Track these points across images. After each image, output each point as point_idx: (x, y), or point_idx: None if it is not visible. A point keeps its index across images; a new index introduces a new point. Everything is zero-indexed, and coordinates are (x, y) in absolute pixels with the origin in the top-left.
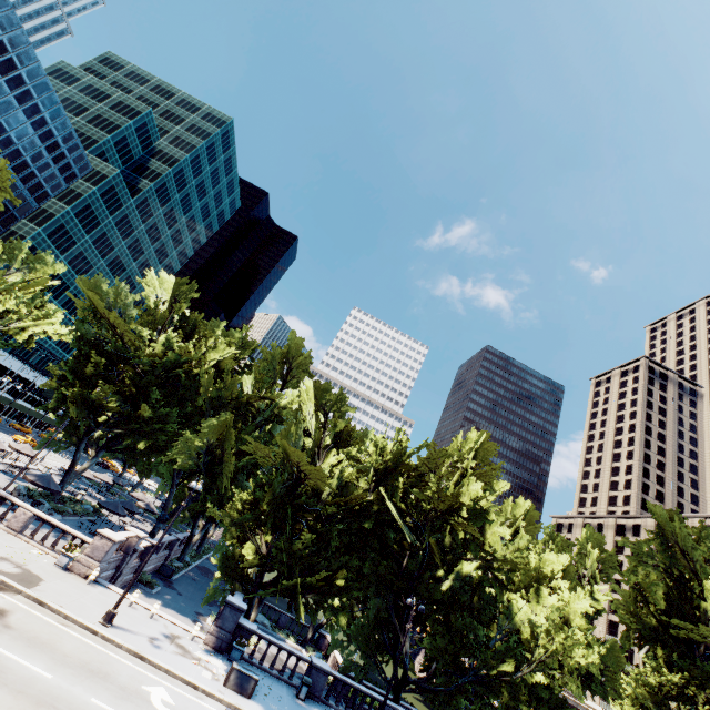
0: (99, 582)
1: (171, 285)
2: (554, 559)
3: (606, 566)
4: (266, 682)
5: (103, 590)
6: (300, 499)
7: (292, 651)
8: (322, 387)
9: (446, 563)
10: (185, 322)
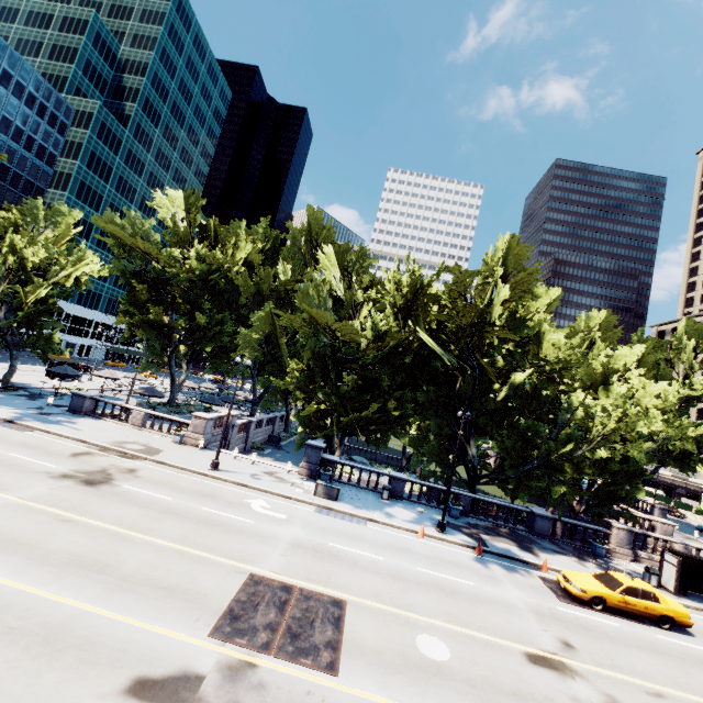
0: (209, 449)
1: (182, 201)
2: (624, 353)
3: None
4: (354, 492)
5: (213, 453)
6: (338, 353)
7: (371, 470)
8: (341, 250)
9: (502, 379)
10: (207, 232)
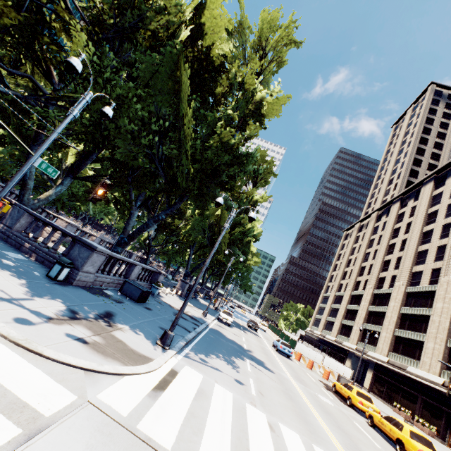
0: None
1: None
2: None
3: (265, 173)
4: None
5: None
6: None
7: None
8: None
9: None
10: None
